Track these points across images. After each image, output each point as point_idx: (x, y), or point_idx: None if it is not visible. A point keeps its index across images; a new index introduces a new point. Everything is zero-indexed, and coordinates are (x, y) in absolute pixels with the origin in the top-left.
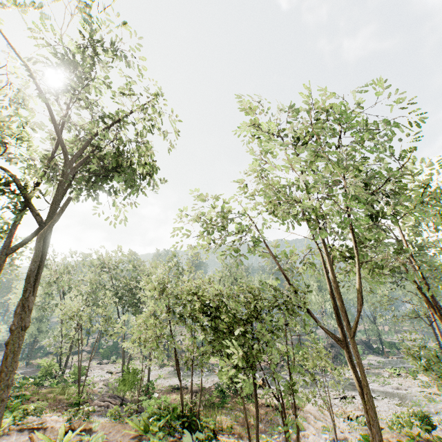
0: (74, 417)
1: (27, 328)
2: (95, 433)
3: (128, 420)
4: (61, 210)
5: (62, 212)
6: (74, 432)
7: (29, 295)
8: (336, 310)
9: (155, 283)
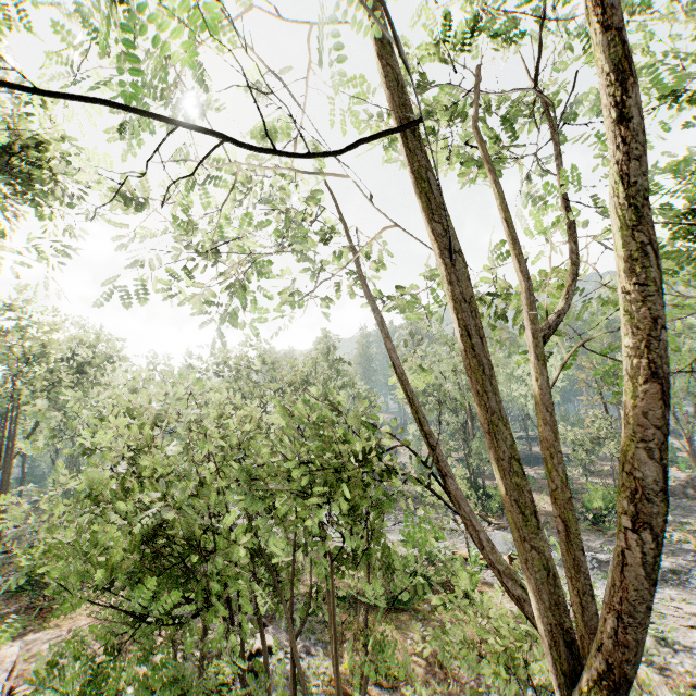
0: None
1: None
2: None
3: None
4: None
5: None
6: None
7: None
8: (557, 506)
9: (95, 416)
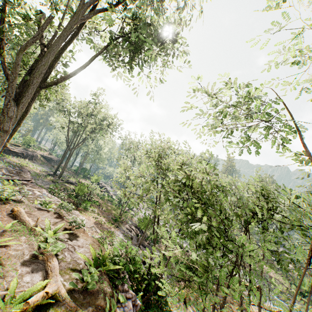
0: (73, 223)
1: (7, 131)
2: (75, 241)
3: (91, 247)
4: (40, 28)
5: (42, 31)
6: (62, 232)
7: (8, 103)
8: None
9: (156, 152)
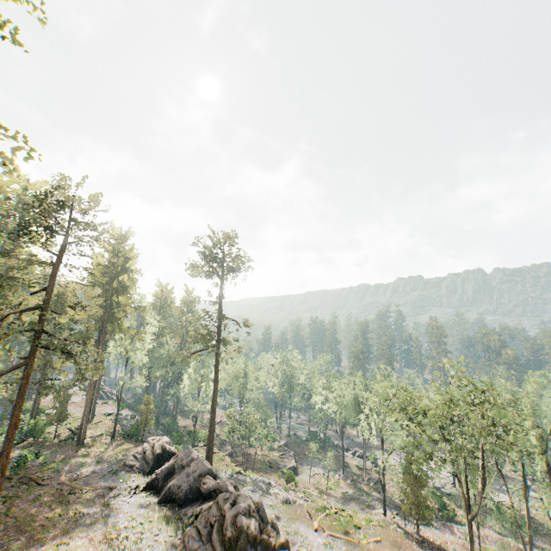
0: None
1: None
2: None
3: None
4: None
5: None
6: None
7: None
8: None
9: None
